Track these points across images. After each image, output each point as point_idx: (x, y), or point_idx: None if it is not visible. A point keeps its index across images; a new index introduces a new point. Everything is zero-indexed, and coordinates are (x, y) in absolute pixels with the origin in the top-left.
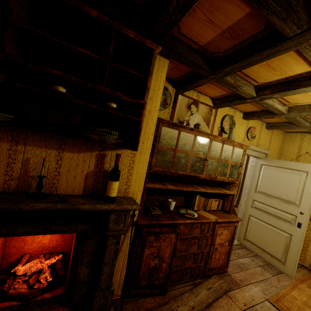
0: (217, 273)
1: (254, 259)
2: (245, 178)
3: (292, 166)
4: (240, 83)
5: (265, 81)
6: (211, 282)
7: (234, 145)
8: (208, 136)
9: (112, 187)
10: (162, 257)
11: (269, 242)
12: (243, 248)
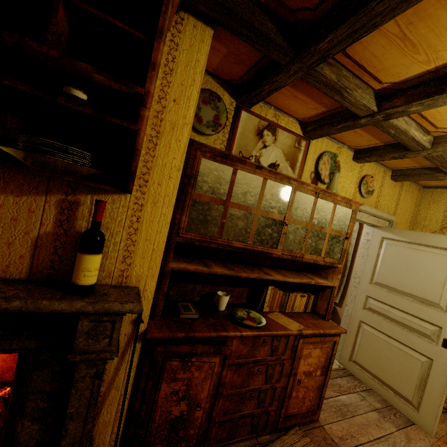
0: (300, 423)
1: (367, 397)
2: (354, 260)
3: (436, 242)
4: (348, 83)
5: (395, 79)
6: (288, 442)
7: (337, 201)
8: (288, 181)
9: (83, 266)
10: (195, 399)
11: (392, 369)
12: (348, 376)
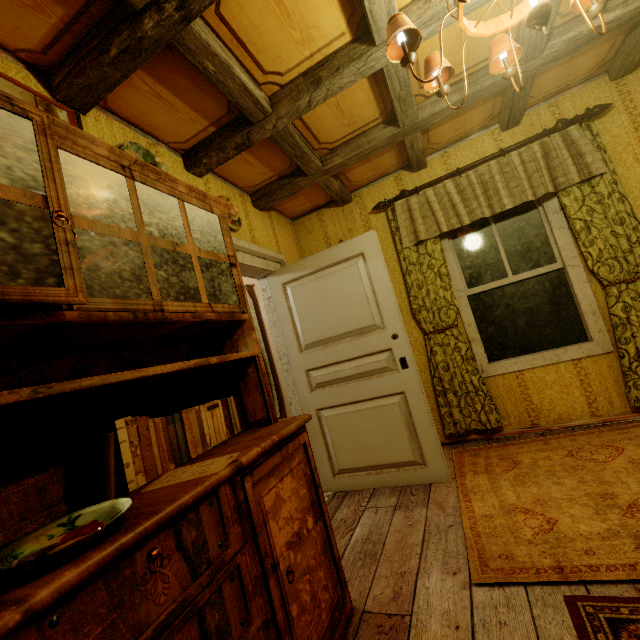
0: None
1: (378, 503)
2: (270, 347)
3: (336, 257)
4: None
5: None
6: None
7: (181, 194)
8: (6, 98)
9: None
10: None
11: (379, 440)
12: (345, 498)
